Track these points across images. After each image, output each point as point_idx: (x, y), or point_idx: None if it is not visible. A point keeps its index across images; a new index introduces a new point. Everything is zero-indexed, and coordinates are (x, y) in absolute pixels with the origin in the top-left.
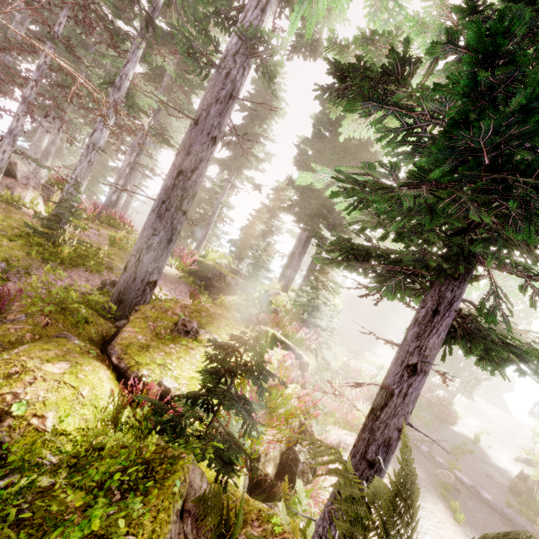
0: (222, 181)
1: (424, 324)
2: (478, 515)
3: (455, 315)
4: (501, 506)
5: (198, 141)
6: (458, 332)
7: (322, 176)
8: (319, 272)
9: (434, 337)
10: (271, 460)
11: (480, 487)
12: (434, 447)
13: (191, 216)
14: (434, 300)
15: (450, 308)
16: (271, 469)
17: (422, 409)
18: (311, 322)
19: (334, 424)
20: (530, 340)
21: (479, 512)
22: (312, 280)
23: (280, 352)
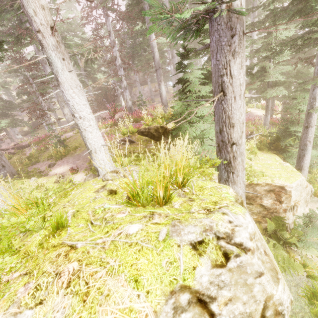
0: None
1: None
2: None
3: None
4: None
5: None
6: None
7: None
8: None
9: None
10: None
11: None
12: None
13: None
14: None
15: None
16: None
17: None
18: None
19: None
20: None
21: None
22: None
23: None
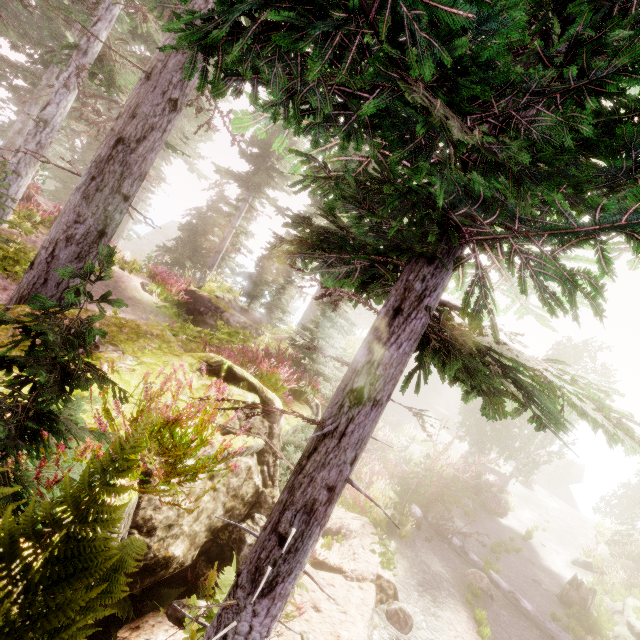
0: (238, 200)
1: (381, 329)
2: (513, 630)
3: (429, 319)
4: (543, 619)
5: (148, 101)
6: (431, 344)
7: (263, 116)
8: (328, 305)
9: (393, 348)
10: (184, 536)
11: (522, 594)
12: (472, 542)
13: (201, 244)
14: (398, 294)
15: (419, 306)
16: (182, 549)
17: (465, 496)
18: (312, 369)
19: (342, 505)
20: (540, 367)
21: (514, 626)
22: (320, 315)
23: (237, 392)
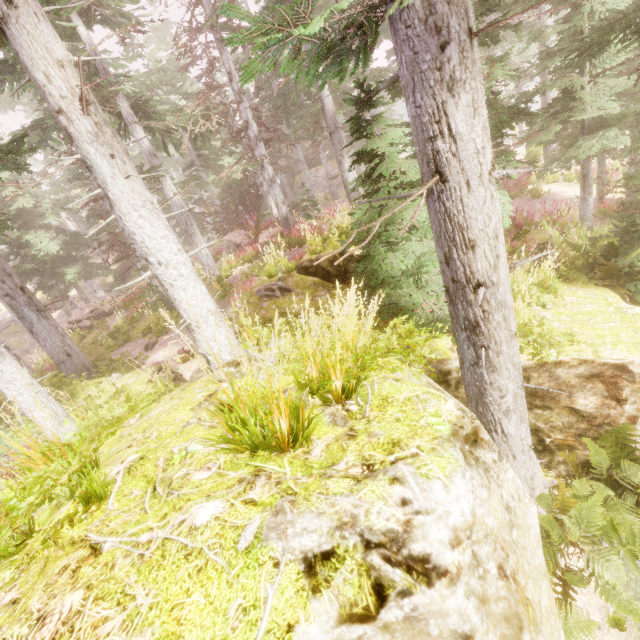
0: None
1: None
2: None
3: None
4: None
5: None
6: None
7: None
8: None
9: None
10: None
11: None
12: None
13: None
14: None
15: None
16: None
17: None
18: None
19: None
20: None
21: None
22: None
23: None
